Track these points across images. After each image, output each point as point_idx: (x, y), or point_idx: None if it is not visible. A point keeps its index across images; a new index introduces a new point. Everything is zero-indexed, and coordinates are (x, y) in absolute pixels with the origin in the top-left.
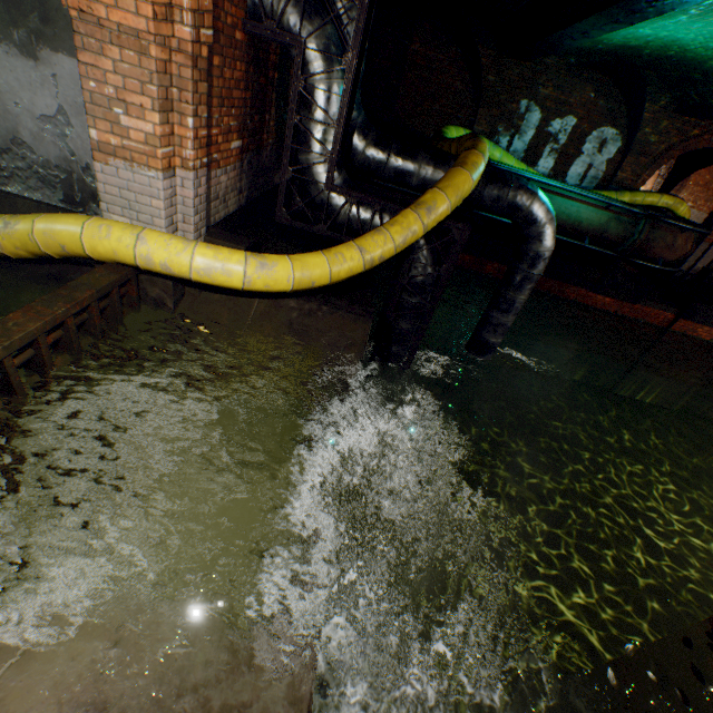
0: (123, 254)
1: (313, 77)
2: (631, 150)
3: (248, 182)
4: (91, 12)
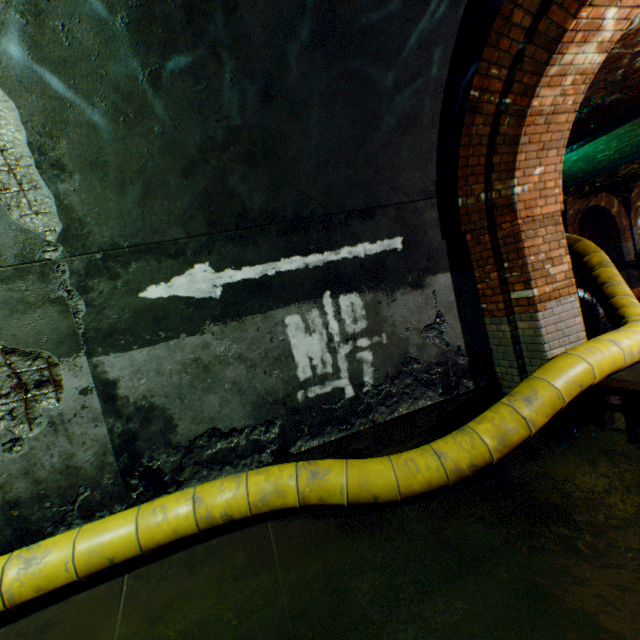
0: (616, 361)
1: None
2: None
3: None
4: (531, 215)
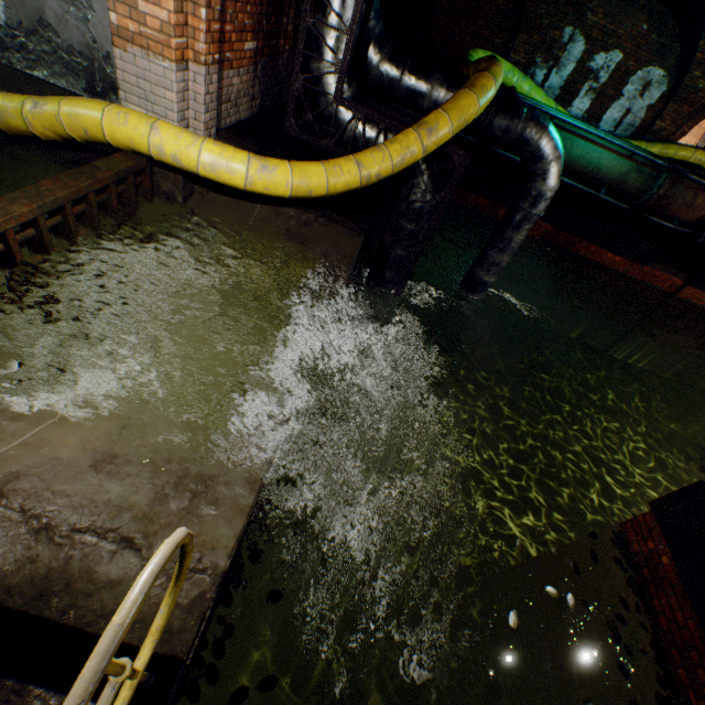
0: (138, 143)
1: None
2: (675, 97)
3: (262, 89)
4: None
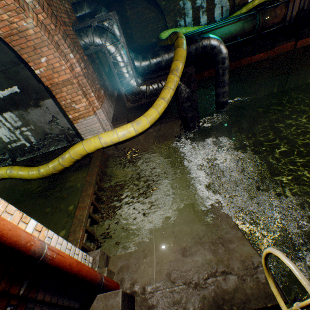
0: (98, 146)
1: (113, 54)
2: None
3: (111, 101)
4: (54, 82)
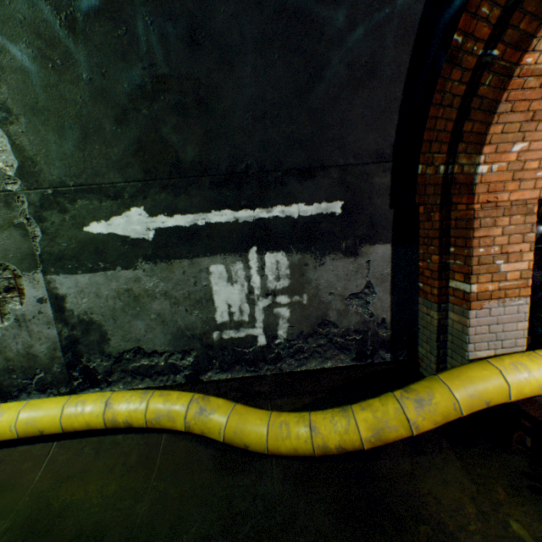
0: None
1: None
2: None
3: None
4: (494, 200)
